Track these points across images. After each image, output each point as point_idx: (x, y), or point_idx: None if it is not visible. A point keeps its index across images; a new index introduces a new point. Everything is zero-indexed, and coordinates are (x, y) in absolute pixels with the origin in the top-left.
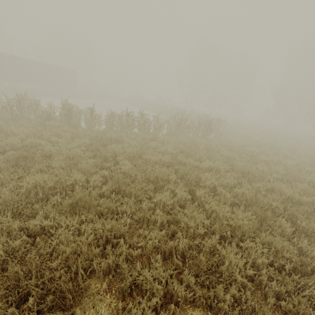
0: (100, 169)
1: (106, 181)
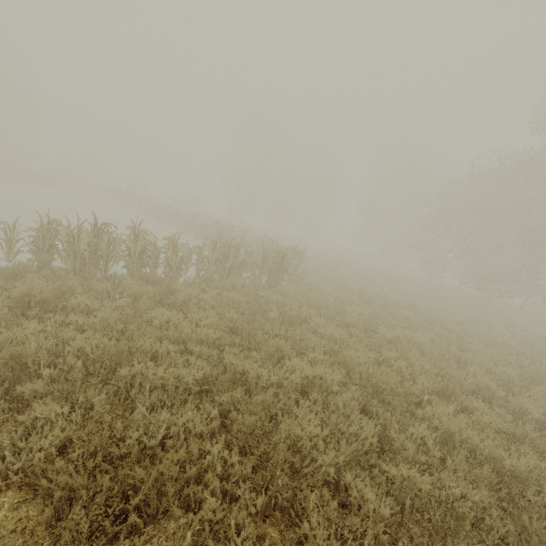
0: None
1: None
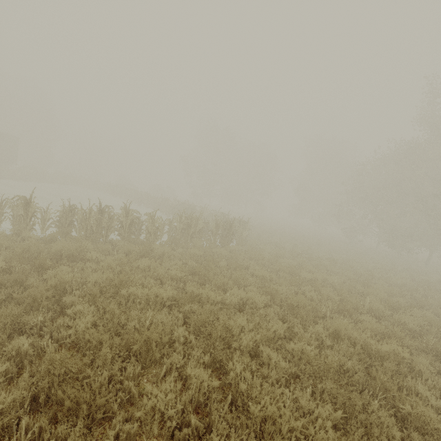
0: (14, 331)
1: (21, 366)
